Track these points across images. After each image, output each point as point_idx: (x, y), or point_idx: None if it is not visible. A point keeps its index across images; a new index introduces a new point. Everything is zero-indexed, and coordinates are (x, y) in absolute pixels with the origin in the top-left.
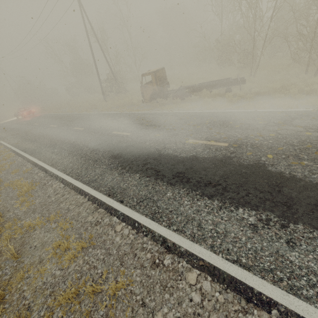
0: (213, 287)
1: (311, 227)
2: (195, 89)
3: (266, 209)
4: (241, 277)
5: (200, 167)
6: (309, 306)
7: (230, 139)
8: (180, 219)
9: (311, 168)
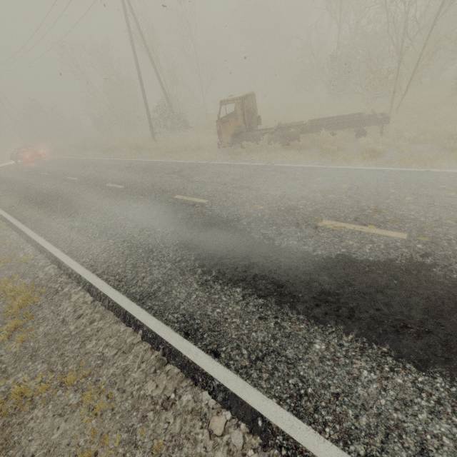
0: None
1: None
2: (304, 128)
3: None
4: None
5: (368, 283)
6: None
7: (408, 225)
8: (367, 423)
9: None
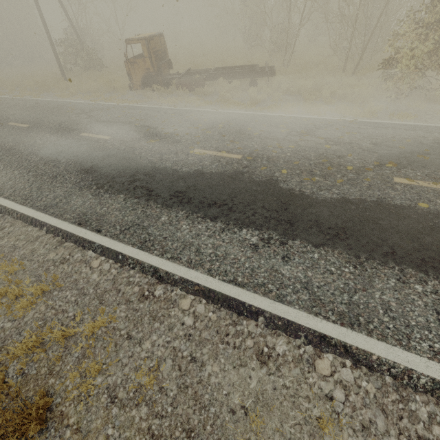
0: (207, 308)
1: (307, 242)
2: (209, 76)
3: (270, 228)
4: (235, 295)
5: (205, 184)
6: (289, 309)
7: (245, 151)
8: (176, 246)
9: (320, 184)
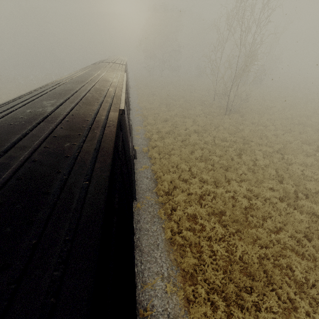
0: None
1: None
2: None
3: None
4: None
5: None
6: None
7: None
8: None
9: None
